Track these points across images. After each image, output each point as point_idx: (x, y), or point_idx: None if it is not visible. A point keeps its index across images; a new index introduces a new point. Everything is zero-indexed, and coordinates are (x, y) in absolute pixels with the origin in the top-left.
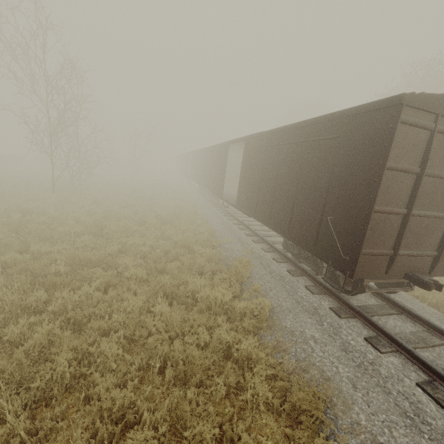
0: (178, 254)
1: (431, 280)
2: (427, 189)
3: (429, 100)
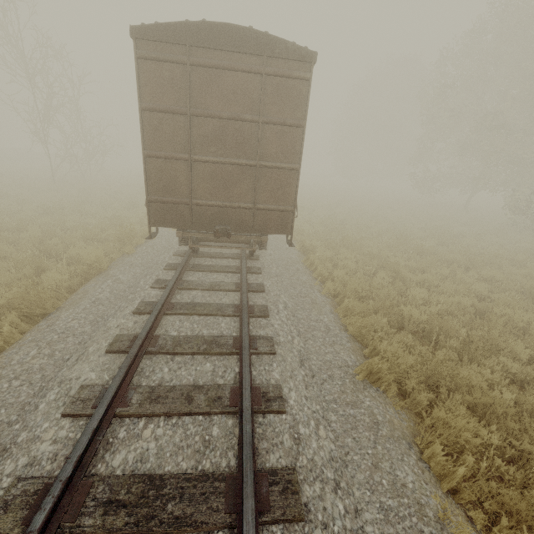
0: (101, 228)
1: (226, 229)
2: (210, 132)
3: (165, 31)
